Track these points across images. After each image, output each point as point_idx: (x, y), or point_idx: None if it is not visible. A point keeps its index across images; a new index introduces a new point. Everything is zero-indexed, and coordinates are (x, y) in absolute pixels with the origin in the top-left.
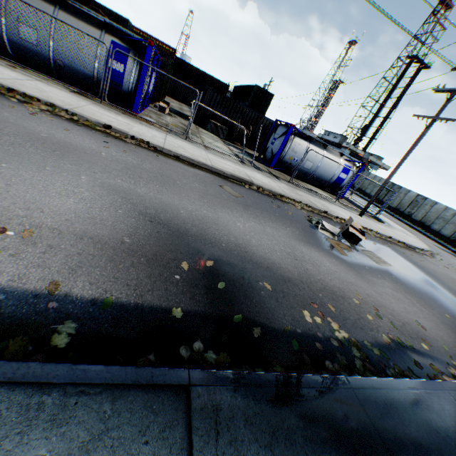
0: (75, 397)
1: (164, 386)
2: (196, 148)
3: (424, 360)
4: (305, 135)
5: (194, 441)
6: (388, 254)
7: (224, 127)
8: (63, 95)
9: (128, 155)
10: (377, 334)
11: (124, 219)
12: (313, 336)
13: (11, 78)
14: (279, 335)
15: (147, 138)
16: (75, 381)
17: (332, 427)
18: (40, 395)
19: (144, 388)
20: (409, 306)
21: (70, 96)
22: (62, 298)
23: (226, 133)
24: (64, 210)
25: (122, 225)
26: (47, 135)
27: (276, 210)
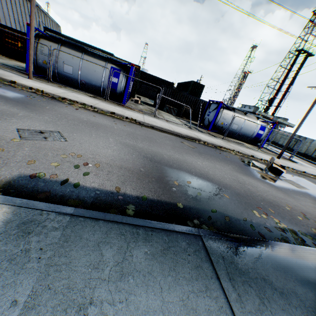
0: (150, 232)
1: (188, 234)
2: (161, 121)
3: None
4: (230, 108)
5: (212, 258)
6: (305, 183)
7: (175, 108)
8: (86, 98)
9: (127, 127)
10: (307, 228)
11: (137, 159)
12: (262, 224)
13: (61, 92)
14: (241, 222)
15: (134, 117)
16: (148, 226)
17: (288, 266)
18: (135, 229)
19: (179, 233)
20: None
21: (90, 99)
22: (123, 194)
23: (176, 112)
24: (108, 155)
25: (137, 162)
26: (86, 119)
27: (219, 155)
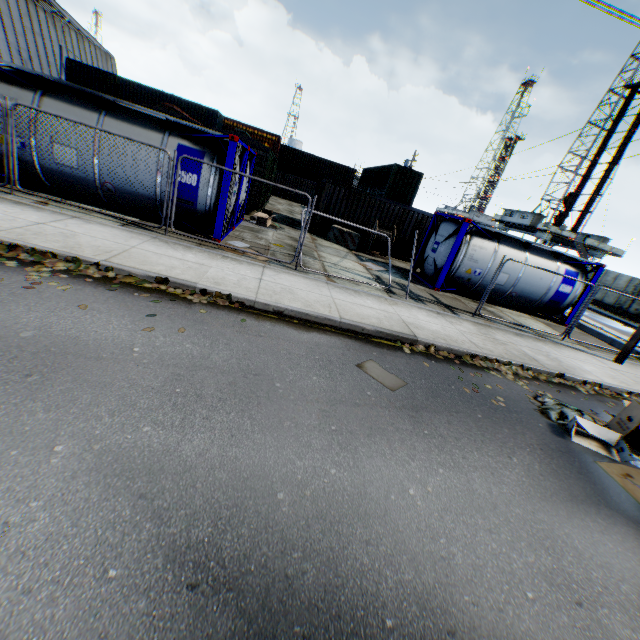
0: None
1: None
2: (312, 284)
3: None
4: (488, 232)
5: None
6: None
7: (354, 233)
8: (103, 236)
9: (187, 337)
10: None
11: (112, 616)
12: None
13: (25, 223)
14: None
15: (228, 288)
16: None
17: None
18: None
19: None
20: None
21: (117, 233)
22: None
23: (357, 241)
24: None
25: None
26: (33, 333)
27: (473, 402)
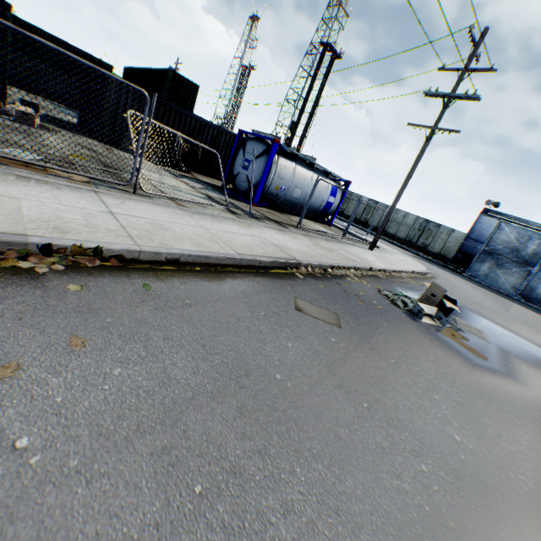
0: None
1: None
2: (170, 212)
3: None
4: (288, 153)
5: None
6: None
7: (156, 145)
8: None
9: (99, 353)
10: None
11: None
12: None
13: None
14: None
15: (85, 235)
16: None
17: None
18: None
19: None
20: None
21: None
22: None
23: (161, 154)
24: None
25: None
26: None
27: (371, 312)
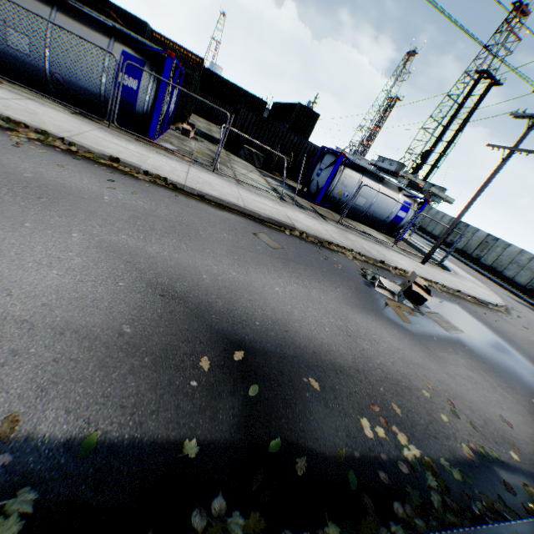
0: None
1: None
2: (225, 183)
3: (515, 479)
4: (357, 166)
5: None
6: (458, 315)
7: (261, 154)
8: (60, 119)
9: (139, 198)
10: (456, 444)
11: (126, 296)
12: (375, 460)
13: None
14: (331, 465)
15: (164, 173)
16: None
17: None
18: None
19: None
20: (489, 391)
21: (70, 119)
22: (20, 444)
23: (262, 161)
24: (42, 289)
25: (123, 306)
26: (32, 175)
27: (323, 264)
